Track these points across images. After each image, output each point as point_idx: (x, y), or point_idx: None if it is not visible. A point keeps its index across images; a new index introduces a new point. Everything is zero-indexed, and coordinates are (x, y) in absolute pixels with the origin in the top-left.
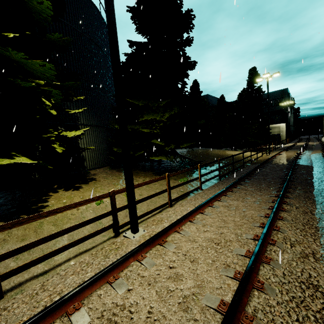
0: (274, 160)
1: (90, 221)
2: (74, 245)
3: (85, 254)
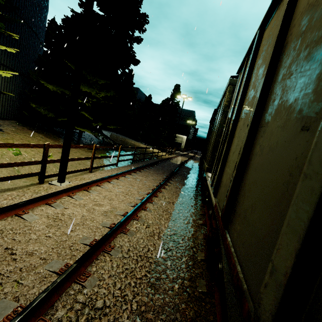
0: (172, 160)
1: (21, 164)
2: (1, 180)
3: (10, 191)
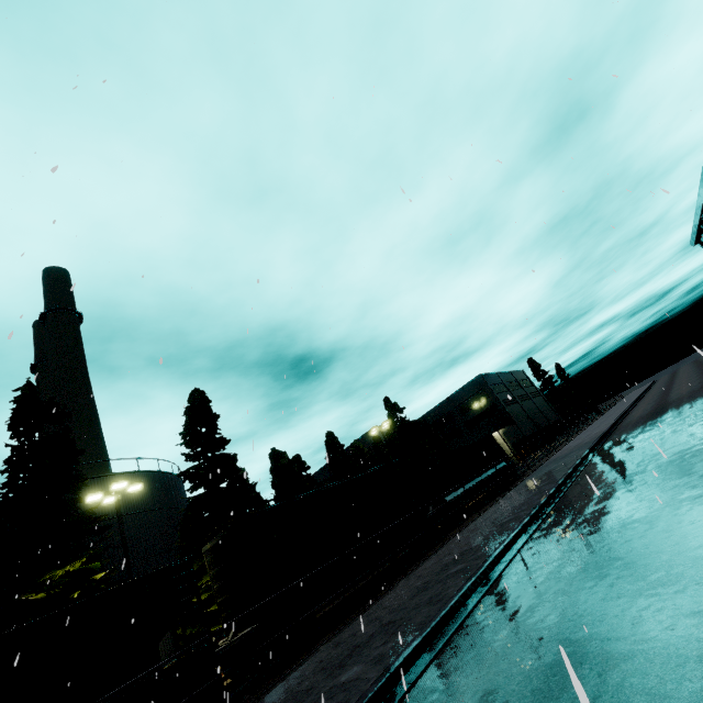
0: None
1: None
2: None
3: None
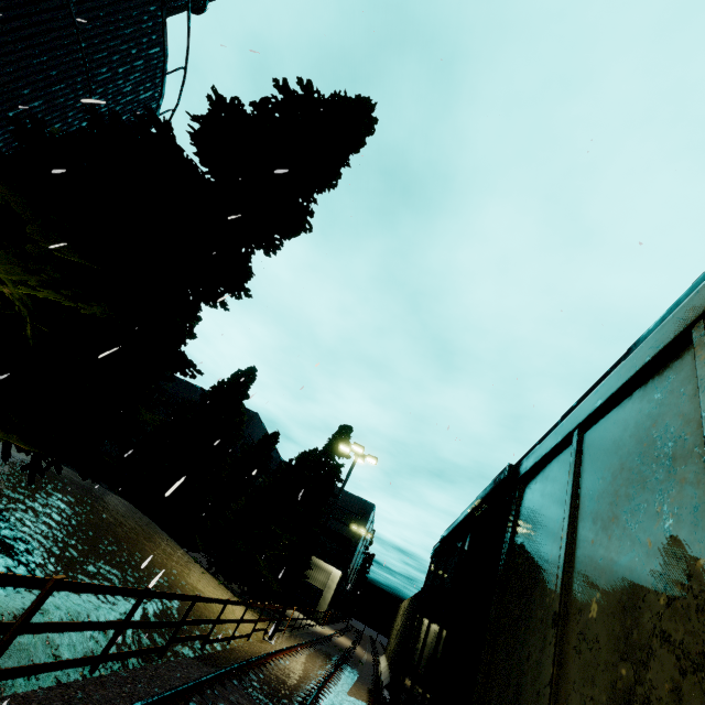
0: (260, 674)
1: None
2: None
3: None
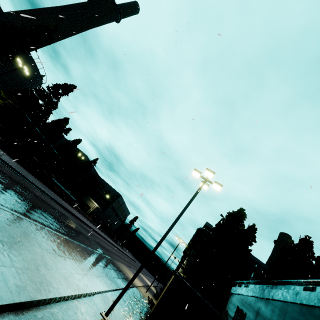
0: None
1: None
2: None
3: None
